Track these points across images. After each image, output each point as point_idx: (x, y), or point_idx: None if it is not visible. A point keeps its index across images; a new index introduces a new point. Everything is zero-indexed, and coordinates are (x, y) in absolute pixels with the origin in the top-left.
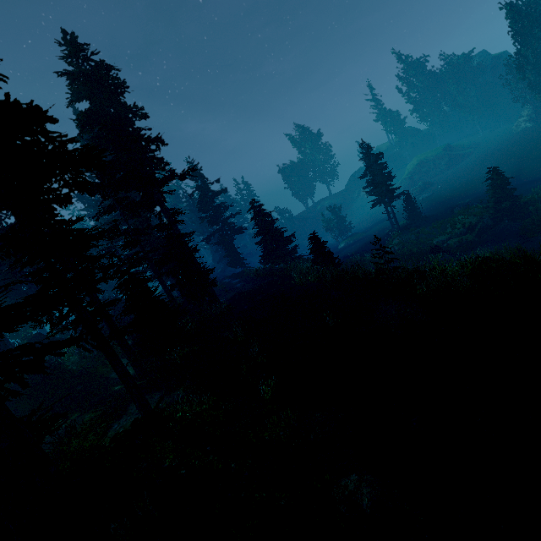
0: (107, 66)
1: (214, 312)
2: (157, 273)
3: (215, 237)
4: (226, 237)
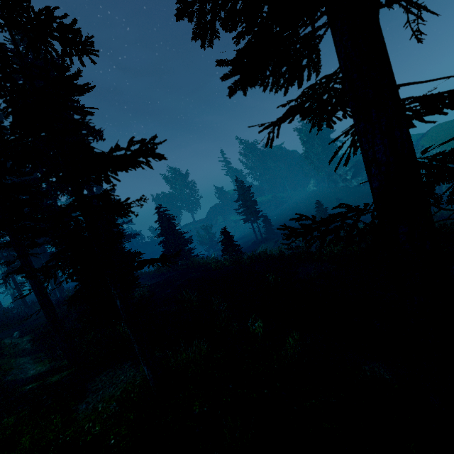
0: None
1: (137, 296)
2: None
3: None
4: None
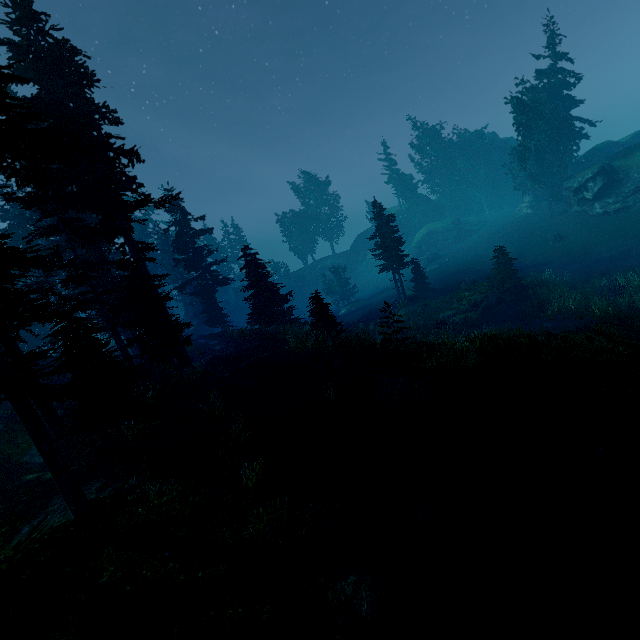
0: (73, 48)
1: (184, 378)
2: (111, 322)
3: (191, 287)
4: (207, 288)
